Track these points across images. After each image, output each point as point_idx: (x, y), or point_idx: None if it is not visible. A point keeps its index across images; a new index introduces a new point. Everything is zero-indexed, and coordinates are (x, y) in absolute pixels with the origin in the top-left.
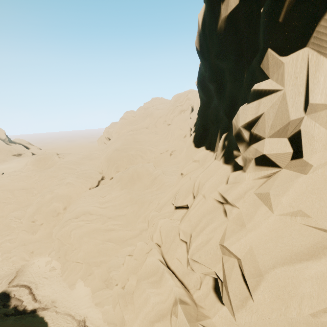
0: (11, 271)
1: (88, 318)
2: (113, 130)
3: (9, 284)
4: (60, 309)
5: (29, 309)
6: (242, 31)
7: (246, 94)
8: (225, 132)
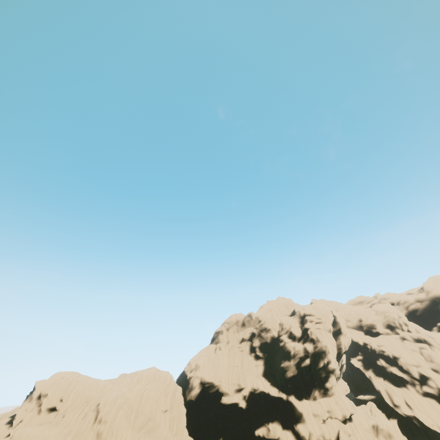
0: None
1: None
2: None
3: None
4: None
5: None
6: (322, 368)
7: (324, 379)
8: (316, 389)
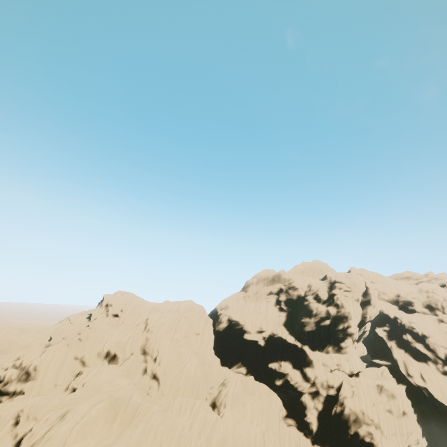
0: None
1: None
2: (127, 338)
3: None
4: None
5: None
6: (340, 330)
7: (340, 339)
8: (330, 346)
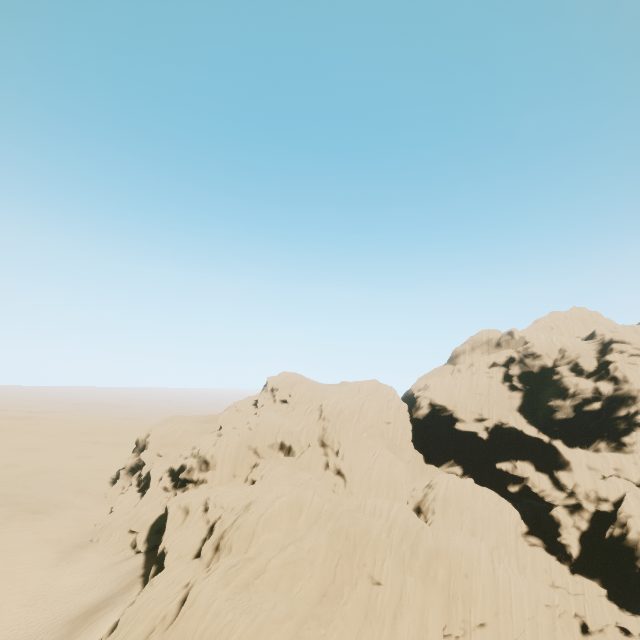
0: None
1: None
2: (300, 428)
3: None
4: None
5: None
6: (621, 418)
7: (621, 431)
8: (602, 441)
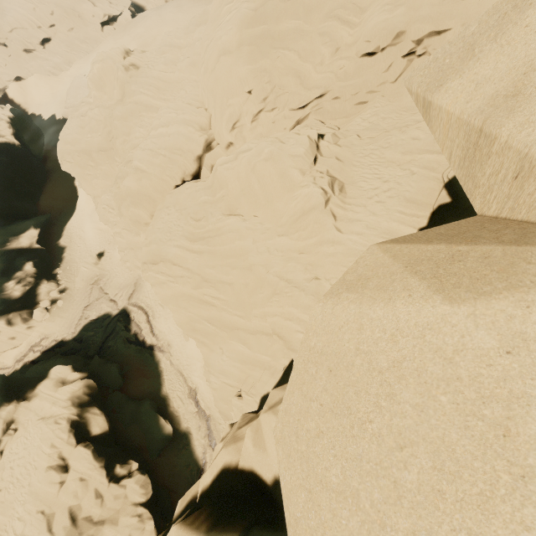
0: (130, 280)
1: (199, 391)
2: None
3: (129, 300)
4: (174, 360)
5: (148, 343)
6: None
7: None
8: None
